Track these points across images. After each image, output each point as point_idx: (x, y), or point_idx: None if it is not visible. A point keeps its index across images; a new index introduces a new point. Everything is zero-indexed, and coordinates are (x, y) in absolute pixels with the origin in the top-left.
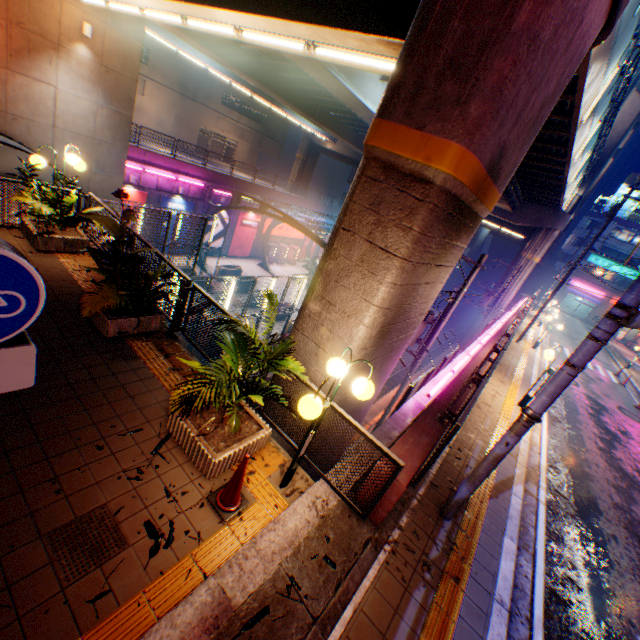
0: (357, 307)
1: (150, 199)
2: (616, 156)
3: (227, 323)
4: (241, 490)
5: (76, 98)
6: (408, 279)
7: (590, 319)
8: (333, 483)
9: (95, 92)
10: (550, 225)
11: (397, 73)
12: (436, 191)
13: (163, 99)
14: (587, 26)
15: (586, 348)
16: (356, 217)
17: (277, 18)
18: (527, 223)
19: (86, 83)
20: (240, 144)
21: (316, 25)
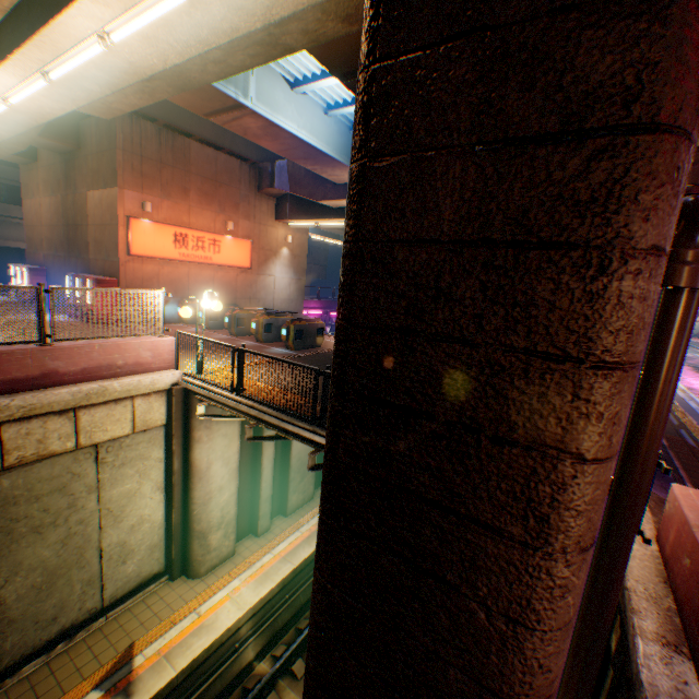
0: None
1: None
2: None
3: None
4: None
5: (282, 278)
6: None
7: None
8: None
9: (289, 271)
10: None
11: None
12: None
13: None
14: None
15: None
16: None
17: None
18: None
19: (286, 268)
20: None
21: None
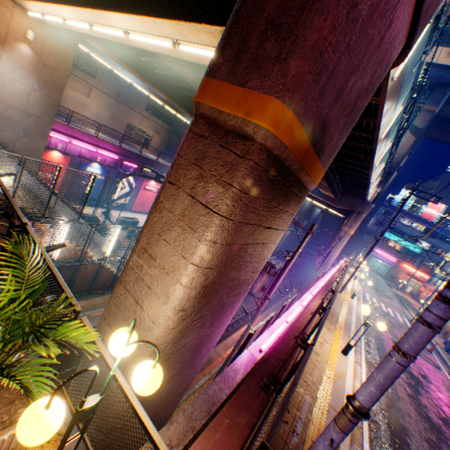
0: (176, 264)
1: (73, 162)
2: (398, 170)
3: None
4: None
5: (14, 80)
6: (231, 238)
7: (388, 276)
8: None
9: (31, 78)
10: (360, 209)
11: (224, 36)
12: (257, 148)
13: (103, 101)
14: (394, 34)
15: (418, 334)
16: (182, 171)
17: (147, 16)
18: (345, 207)
19: (24, 71)
20: (155, 137)
21: (175, 20)
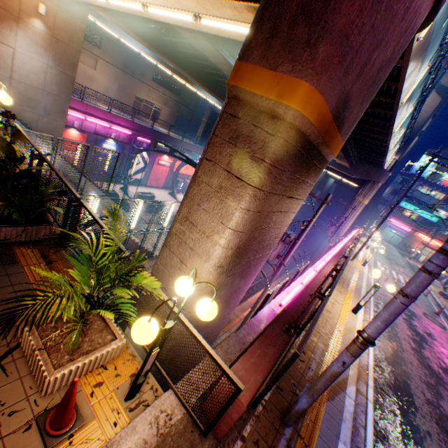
0: (215, 229)
1: (89, 140)
2: (420, 135)
3: (64, 238)
4: (81, 406)
5: (30, 58)
6: (261, 206)
7: (401, 246)
8: (180, 395)
9: (46, 56)
10: (376, 178)
11: (256, 20)
12: (286, 127)
13: (110, 73)
14: (420, 2)
15: (419, 280)
16: (217, 149)
17: None
18: (360, 176)
19: (39, 48)
20: (164, 109)
21: None
